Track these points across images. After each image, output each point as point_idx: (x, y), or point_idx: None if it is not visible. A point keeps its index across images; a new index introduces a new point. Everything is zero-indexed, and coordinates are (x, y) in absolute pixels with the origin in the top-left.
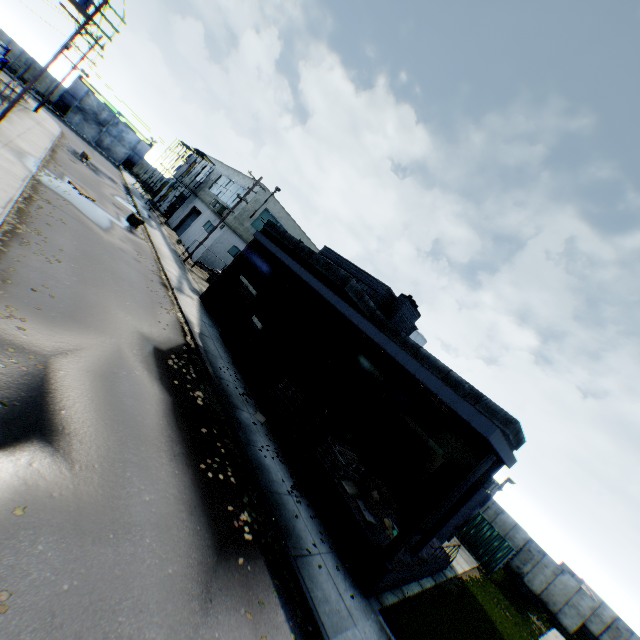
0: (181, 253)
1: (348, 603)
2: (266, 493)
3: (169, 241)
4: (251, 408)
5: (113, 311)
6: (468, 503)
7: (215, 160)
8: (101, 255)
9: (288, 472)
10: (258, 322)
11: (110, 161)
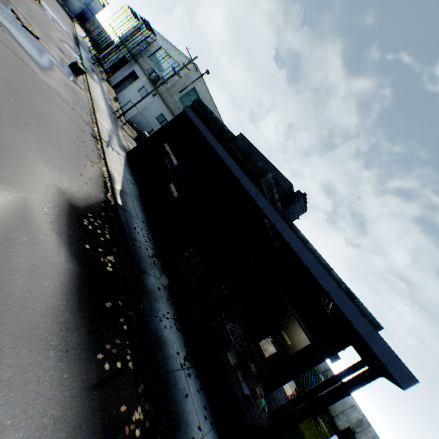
0: (116, 110)
1: None
2: (162, 376)
3: (107, 97)
4: (157, 271)
5: (29, 158)
6: None
7: (157, 33)
8: (31, 93)
9: (182, 340)
10: (175, 190)
11: (65, 11)
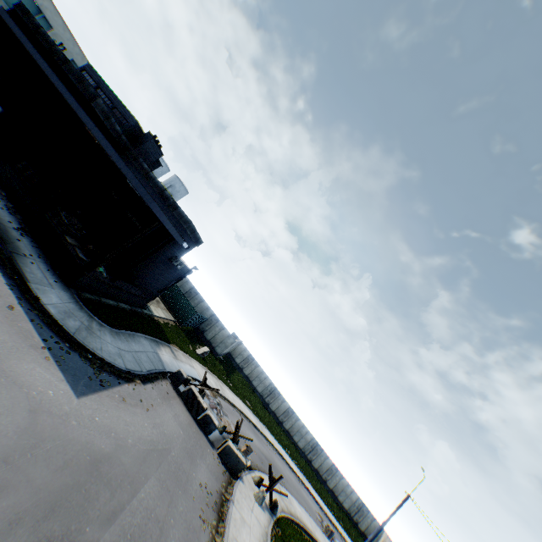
0: None
1: (52, 282)
2: None
3: None
4: None
5: None
6: (166, 275)
7: None
8: None
9: (18, 221)
10: None
11: None
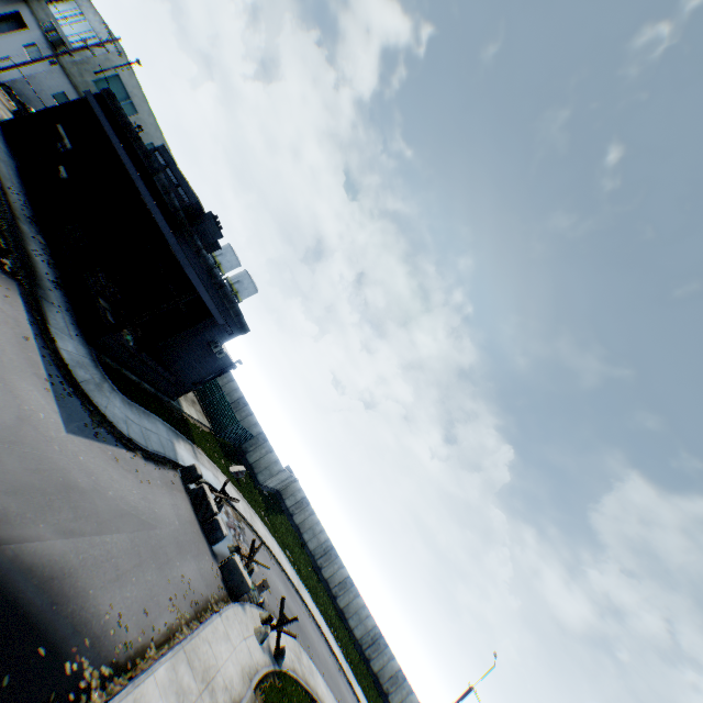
0: None
1: (73, 334)
2: (31, 266)
3: None
4: (35, 229)
5: None
6: (203, 363)
7: None
8: None
9: (55, 276)
10: (65, 172)
11: None
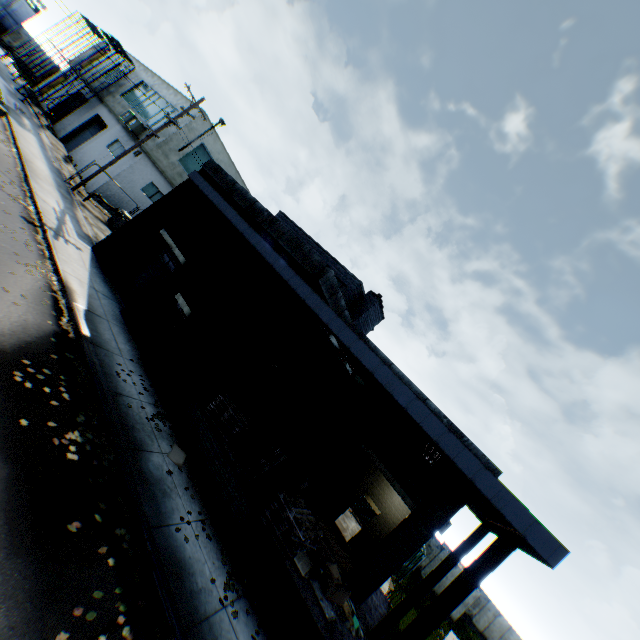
0: (70, 176)
1: None
2: (188, 634)
3: (51, 154)
4: (164, 441)
5: None
6: None
7: (135, 60)
8: None
9: (218, 554)
10: (184, 304)
11: None
